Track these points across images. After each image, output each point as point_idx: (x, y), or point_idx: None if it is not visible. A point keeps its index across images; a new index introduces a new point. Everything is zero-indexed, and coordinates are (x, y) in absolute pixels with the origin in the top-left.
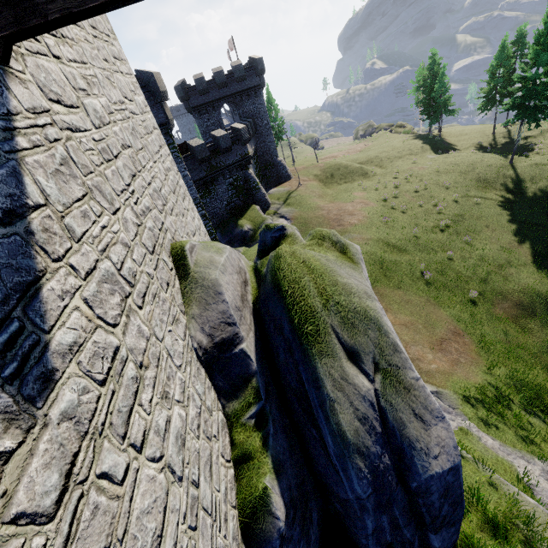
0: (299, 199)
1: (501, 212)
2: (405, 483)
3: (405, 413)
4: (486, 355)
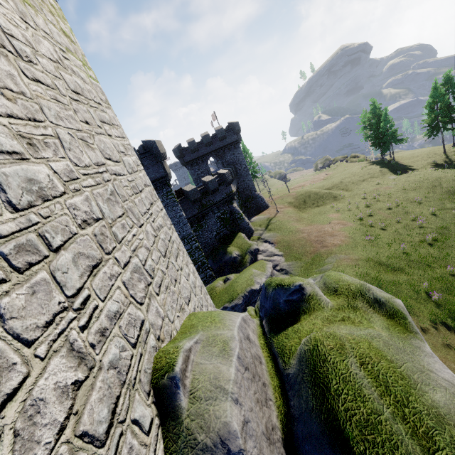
0: (279, 224)
1: None
2: None
3: None
4: None
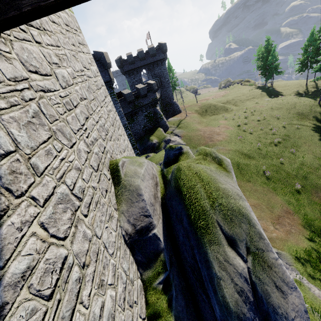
0: (186, 124)
1: (314, 134)
2: None
3: (269, 286)
4: (309, 228)
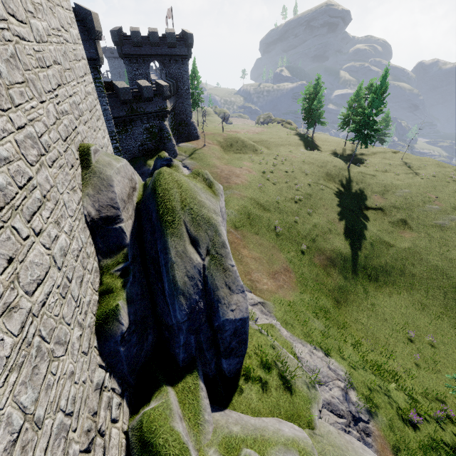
0: (201, 156)
1: (334, 198)
2: (212, 324)
3: (220, 282)
4: (301, 286)
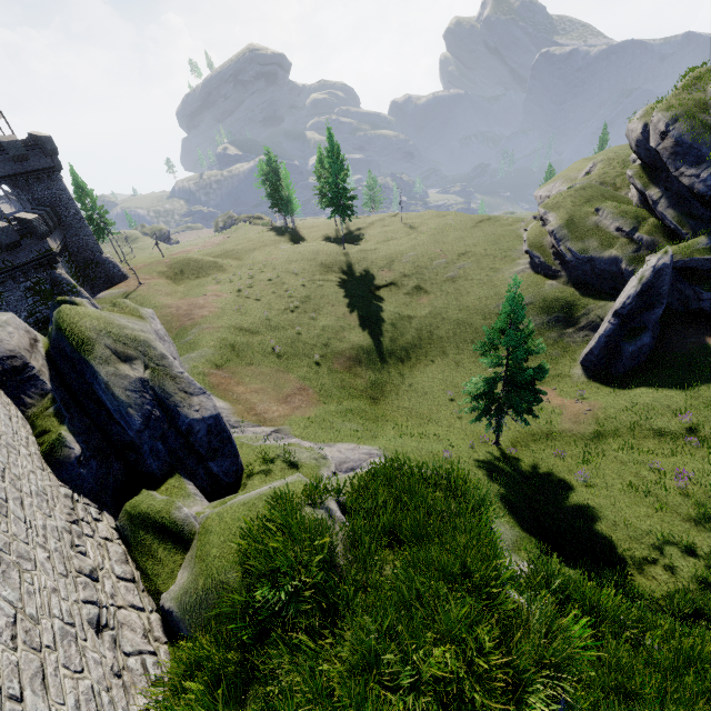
0: (140, 299)
1: (339, 291)
2: (180, 431)
3: (171, 390)
4: (325, 399)
